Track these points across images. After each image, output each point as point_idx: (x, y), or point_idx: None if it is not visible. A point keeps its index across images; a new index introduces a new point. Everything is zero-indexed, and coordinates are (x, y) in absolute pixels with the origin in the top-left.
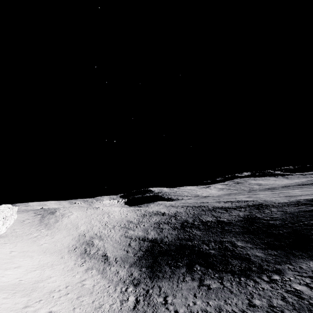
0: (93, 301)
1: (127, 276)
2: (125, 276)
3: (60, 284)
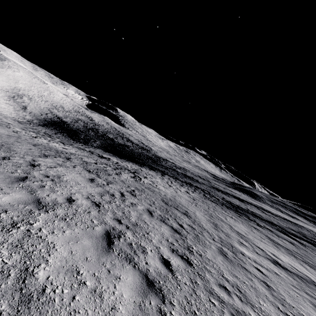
0: None
1: (29, 119)
2: (28, 118)
3: None
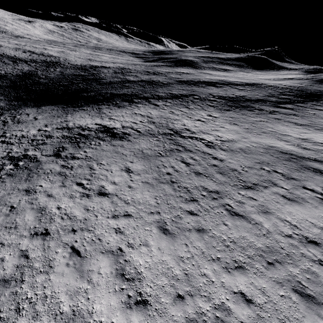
0: None
1: None
2: None
3: None
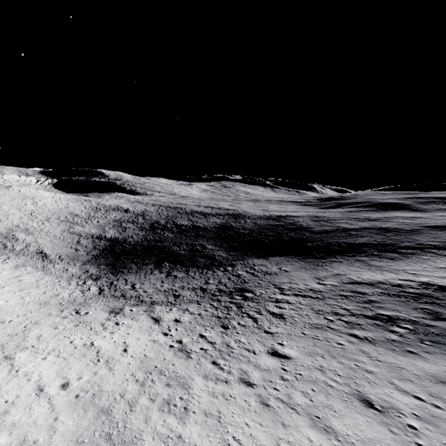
0: (44, 292)
1: (81, 273)
2: (79, 272)
3: None
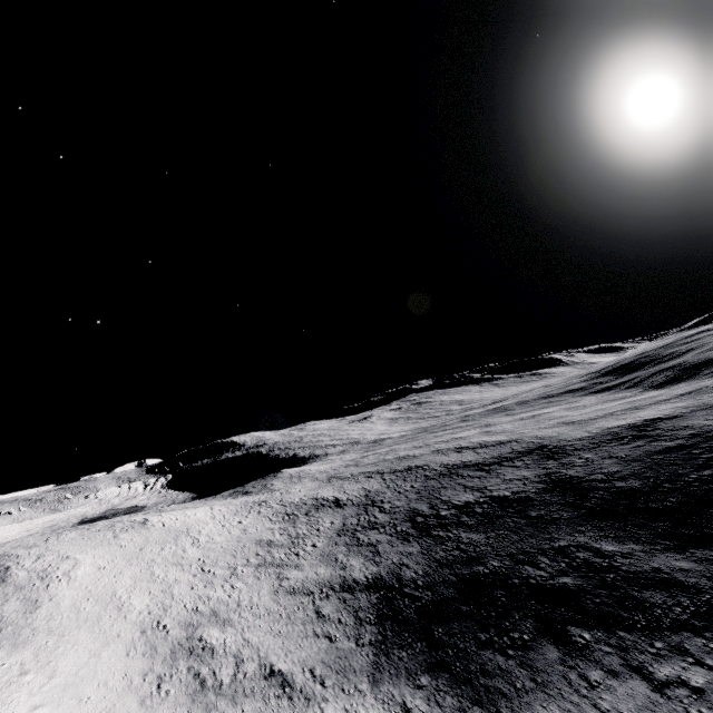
0: None
1: None
2: None
3: None
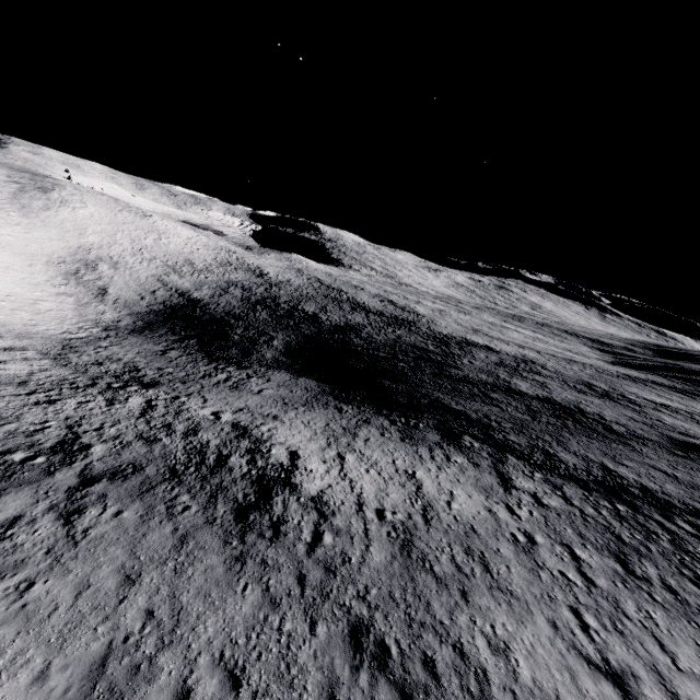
0: (32, 320)
1: (110, 321)
2: (109, 320)
3: (1, 291)
